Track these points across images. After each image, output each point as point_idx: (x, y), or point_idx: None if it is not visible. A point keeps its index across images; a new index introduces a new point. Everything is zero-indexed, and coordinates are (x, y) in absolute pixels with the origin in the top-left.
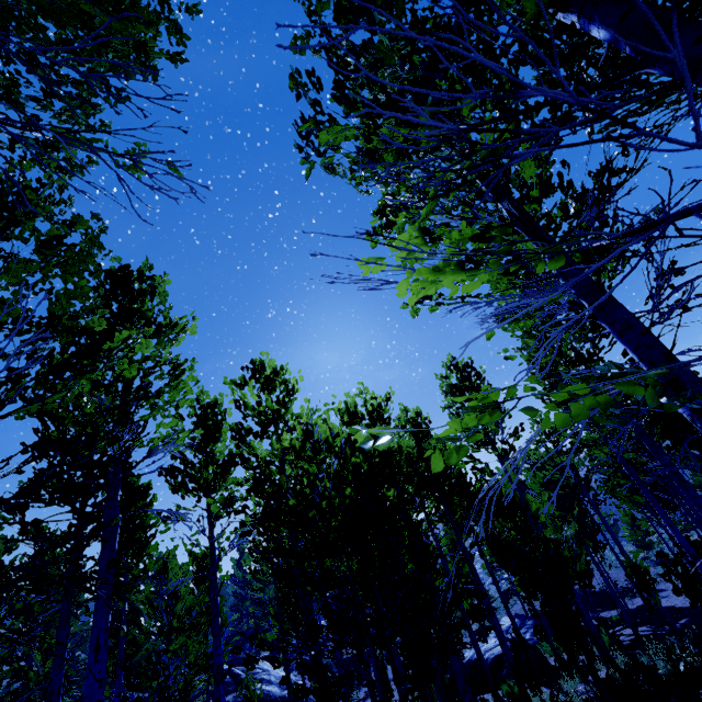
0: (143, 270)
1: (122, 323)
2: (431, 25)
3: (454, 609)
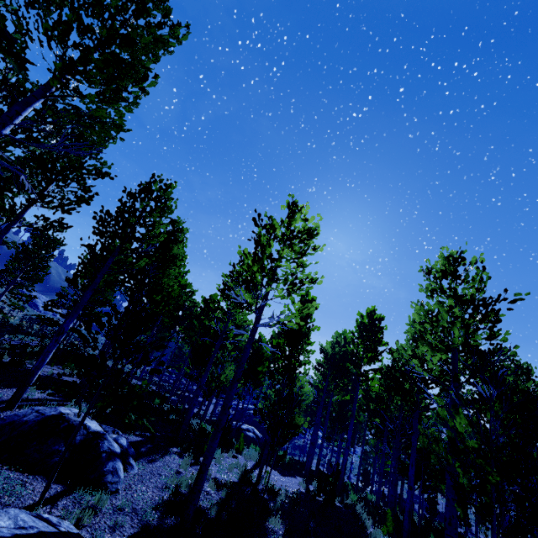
0: (381, 318)
1: (374, 341)
2: (532, 372)
3: (443, 484)
